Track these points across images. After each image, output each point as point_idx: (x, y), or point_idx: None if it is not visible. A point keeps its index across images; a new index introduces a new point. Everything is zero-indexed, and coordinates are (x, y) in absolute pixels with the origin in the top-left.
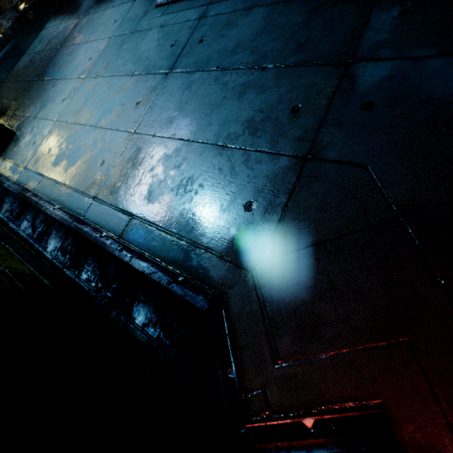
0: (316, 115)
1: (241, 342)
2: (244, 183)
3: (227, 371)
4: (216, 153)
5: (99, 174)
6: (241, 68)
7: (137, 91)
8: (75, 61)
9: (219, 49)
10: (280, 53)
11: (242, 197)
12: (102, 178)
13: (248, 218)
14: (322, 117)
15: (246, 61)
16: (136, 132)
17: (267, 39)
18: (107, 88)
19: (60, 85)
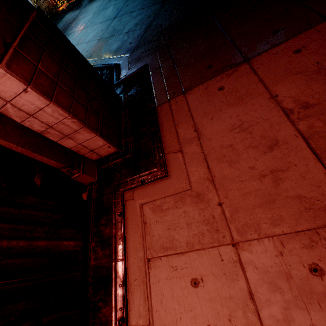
0: (153, 16)
1: (122, 70)
2: (131, 39)
3: (117, 73)
4: (125, 35)
5: (86, 54)
6: (137, 10)
7: (103, 27)
8: (78, 25)
9: (132, 7)
10: (149, 3)
11: (130, 42)
12: (87, 55)
13: (130, 46)
14: (155, 16)
15: (139, 8)
16: (101, 38)
17: (147, 0)
18: (91, 29)
19: (71, 35)
